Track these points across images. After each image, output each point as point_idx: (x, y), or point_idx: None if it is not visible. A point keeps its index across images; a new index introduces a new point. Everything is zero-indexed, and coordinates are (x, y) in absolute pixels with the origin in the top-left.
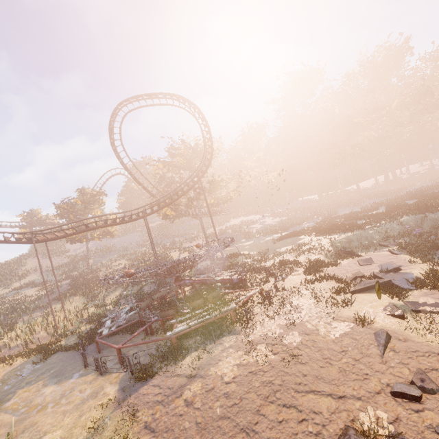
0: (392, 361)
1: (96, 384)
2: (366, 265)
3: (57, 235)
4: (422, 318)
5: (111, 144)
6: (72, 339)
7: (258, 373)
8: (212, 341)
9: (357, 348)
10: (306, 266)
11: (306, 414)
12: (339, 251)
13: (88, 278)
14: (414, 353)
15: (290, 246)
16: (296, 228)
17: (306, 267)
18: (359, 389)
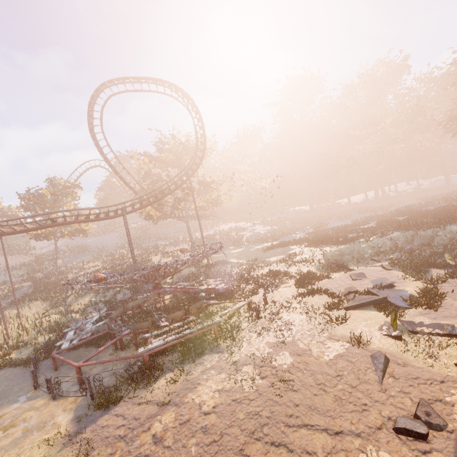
0: (392, 389)
1: (45, 411)
2: (359, 280)
3: (16, 229)
4: (420, 340)
5: (89, 130)
6: (25, 351)
7: (243, 402)
8: (191, 360)
9: (354, 373)
10: (298, 278)
11: (298, 455)
12: (331, 264)
13: (54, 280)
14: (415, 380)
15: (280, 256)
16: (287, 237)
17: (298, 279)
18: (358, 423)
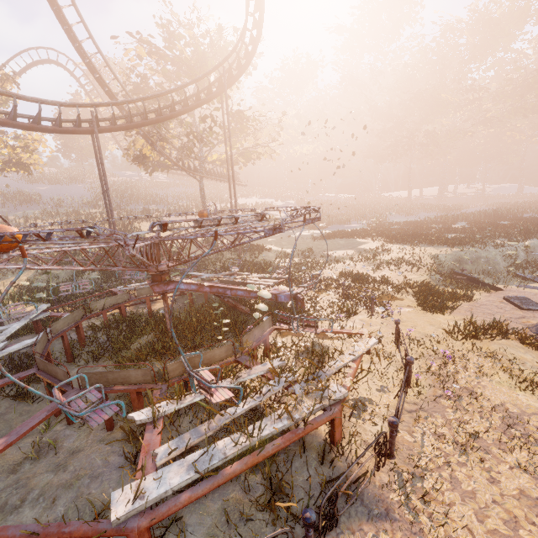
0: None
1: None
2: (536, 311)
3: None
4: None
5: None
6: None
7: None
8: None
9: None
10: (423, 293)
11: None
12: (451, 274)
13: None
14: None
15: (348, 251)
16: (338, 227)
17: (423, 295)
18: None
